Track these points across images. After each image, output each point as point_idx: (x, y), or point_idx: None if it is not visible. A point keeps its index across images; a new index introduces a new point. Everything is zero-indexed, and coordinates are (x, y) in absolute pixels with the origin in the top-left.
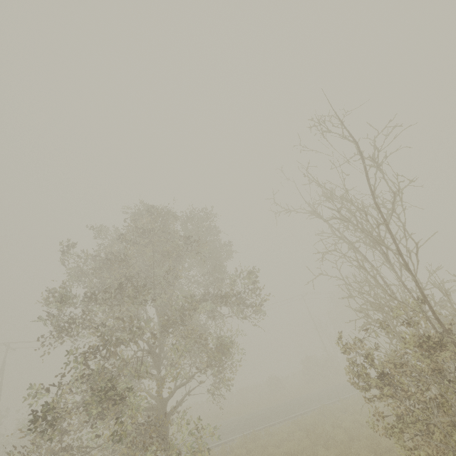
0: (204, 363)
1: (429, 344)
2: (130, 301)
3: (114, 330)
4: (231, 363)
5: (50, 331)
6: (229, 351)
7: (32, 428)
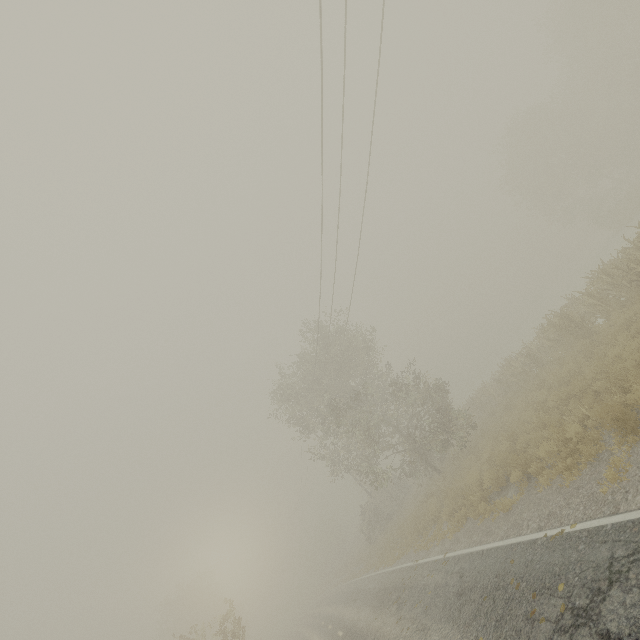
0: None
1: None
2: None
3: None
4: None
5: None
6: None
7: None
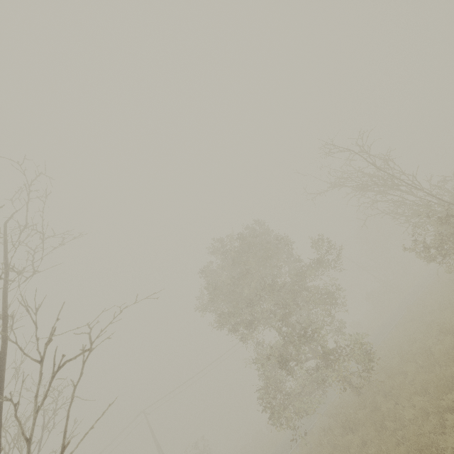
0: (327, 311)
1: (452, 214)
2: (271, 294)
3: (269, 317)
4: (340, 304)
5: (241, 334)
6: (335, 298)
7: (263, 395)
